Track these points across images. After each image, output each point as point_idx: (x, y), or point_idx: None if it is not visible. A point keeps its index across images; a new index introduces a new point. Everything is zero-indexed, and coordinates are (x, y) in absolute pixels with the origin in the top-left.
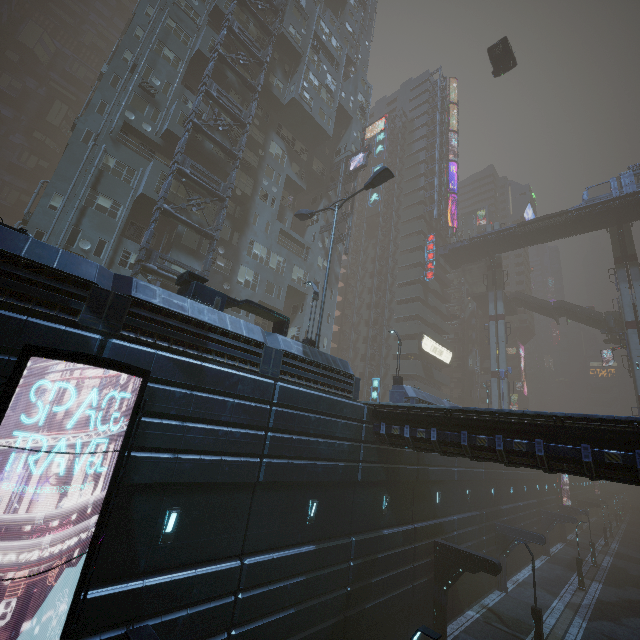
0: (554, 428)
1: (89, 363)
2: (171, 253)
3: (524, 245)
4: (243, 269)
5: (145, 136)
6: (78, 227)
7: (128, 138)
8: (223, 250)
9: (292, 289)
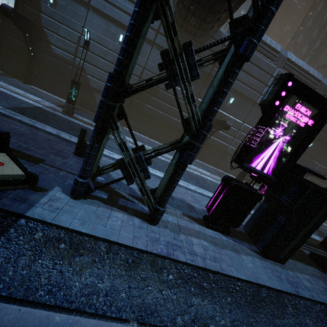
0: None
1: None
2: None
3: None
4: None
5: None
6: None
7: None
8: None
9: None
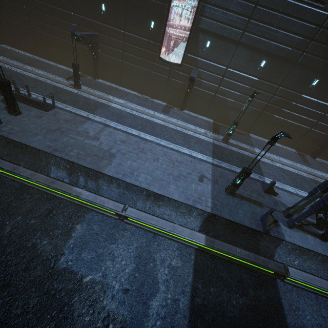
0: None
1: None
2: None
3: None
4: None
5: None
6: None
7: None
8: None
9: None
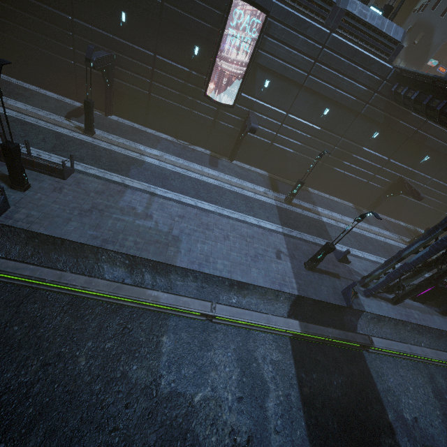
0: None
1: (248, 3)
2: None
3: None
4: None
5: None
6: None
7: None
8: None
9: None
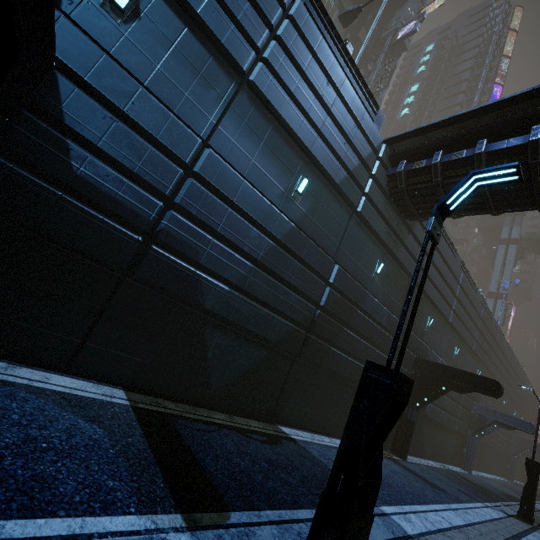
0: None
1: None
2: None
3: None
4: None
5: None
6: None
7: None
8: None
9: None
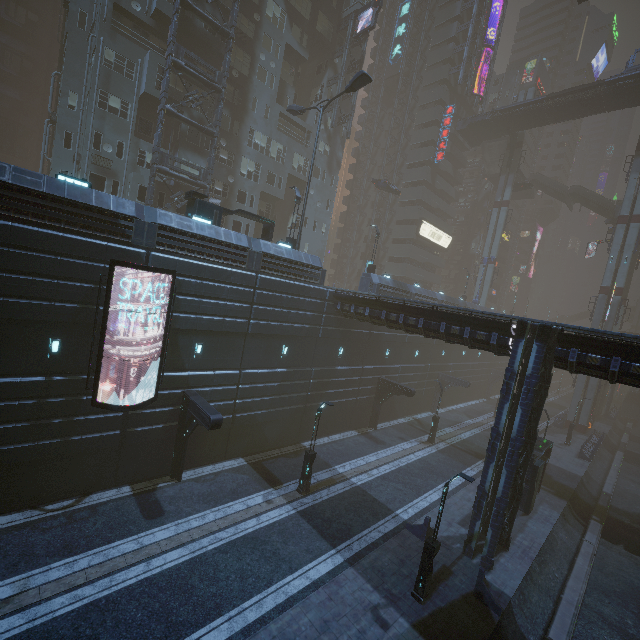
0: (430, 312)
1: (145, 270)
2: (179, 152)
3: (550, 122)
4: (245, 160)
5: (136, 17)
6: (99, 131)
7: (121, 24)
8: (225, 143)
9: (293, 177)
